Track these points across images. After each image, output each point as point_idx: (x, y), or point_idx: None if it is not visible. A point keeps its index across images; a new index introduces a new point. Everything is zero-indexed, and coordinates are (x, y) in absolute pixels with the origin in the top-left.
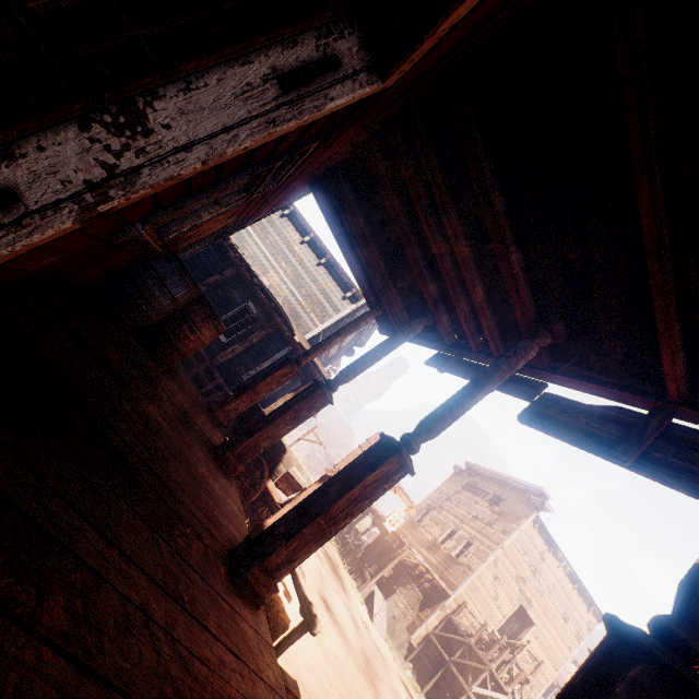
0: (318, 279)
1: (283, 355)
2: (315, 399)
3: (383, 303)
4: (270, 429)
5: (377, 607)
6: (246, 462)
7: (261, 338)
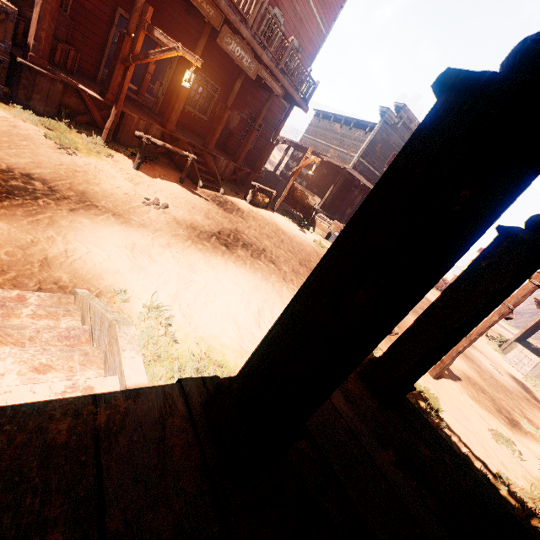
0: (351, 135)
1: (341, 181)
2: (249, 132)
3: (287, 98)
4: (241, 147)
5: (515, 355)
6: (239, 159)
7: (317, 173)
